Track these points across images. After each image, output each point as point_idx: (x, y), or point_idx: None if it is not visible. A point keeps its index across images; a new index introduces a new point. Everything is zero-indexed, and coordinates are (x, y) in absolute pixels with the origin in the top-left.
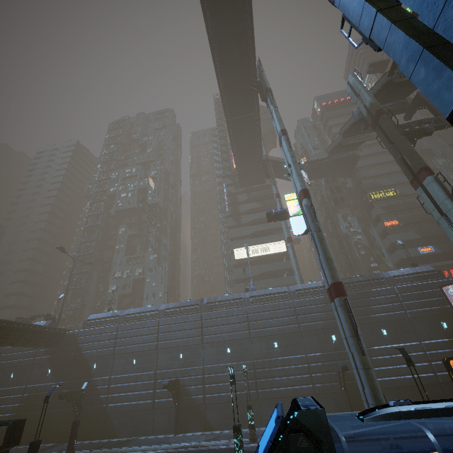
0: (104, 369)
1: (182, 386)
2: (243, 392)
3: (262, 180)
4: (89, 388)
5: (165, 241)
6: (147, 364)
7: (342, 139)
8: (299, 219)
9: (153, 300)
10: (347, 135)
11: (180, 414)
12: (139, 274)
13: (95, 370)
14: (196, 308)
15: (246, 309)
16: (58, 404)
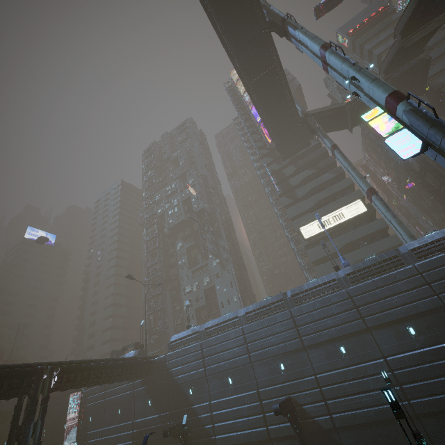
0: (200, 394)
1: (296, 405)
2: (386, 406)
3: (306, 143)
4: (191, 418)
5: (223, 243)
6: (245, 382)
7: (401, 42)
8: (401, 135)
9: (229, 307)
10: (407, 32)
11: (306, 443)
12: (207, 284)
13: (192, 396)
14: (281, 305)
15: (347, 292)
16: (166, 439)
